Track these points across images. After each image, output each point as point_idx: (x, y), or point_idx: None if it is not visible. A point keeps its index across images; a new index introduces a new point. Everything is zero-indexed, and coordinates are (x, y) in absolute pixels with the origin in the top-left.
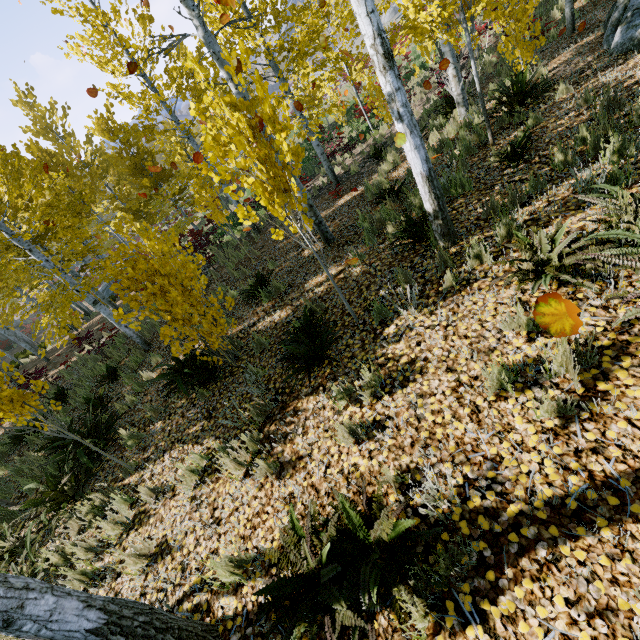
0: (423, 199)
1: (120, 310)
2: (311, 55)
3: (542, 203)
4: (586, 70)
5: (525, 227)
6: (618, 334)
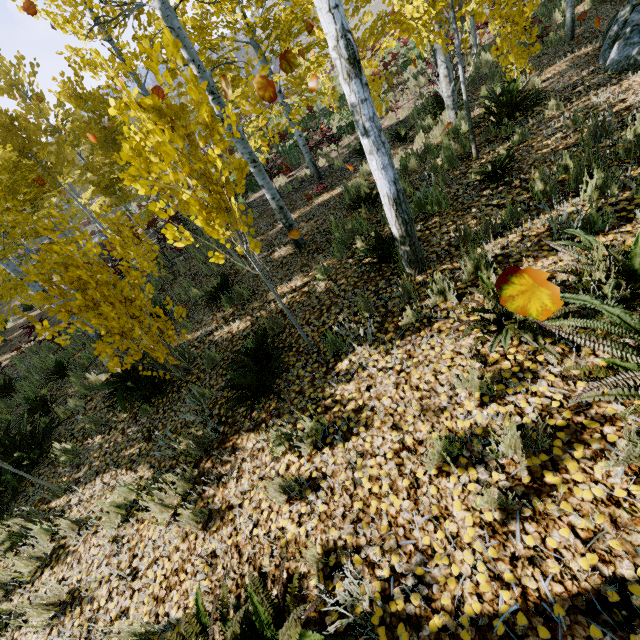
0: (390, 222)
1: (44, 322)
2: (295, 37)
3: (514, 240)
4: (579, 85)
5: (495, 263)
6: (574, 414)
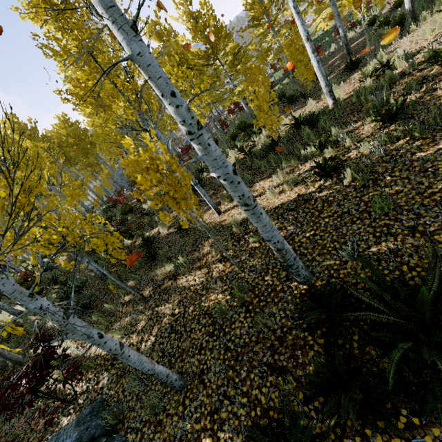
0: (405, 4)
1: (289, 58)
2: None
3: None
4: None
5: None
6: None
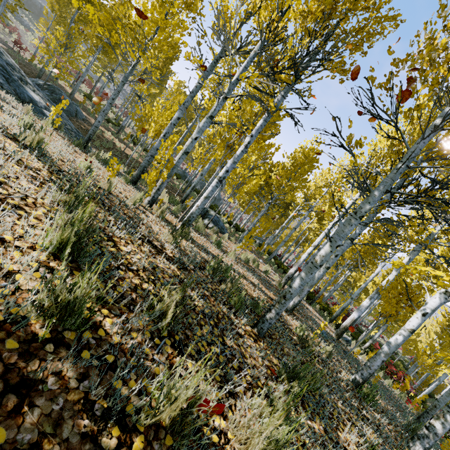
0: None
1: None
2: None
3: None
4: None
5: None
6: None
